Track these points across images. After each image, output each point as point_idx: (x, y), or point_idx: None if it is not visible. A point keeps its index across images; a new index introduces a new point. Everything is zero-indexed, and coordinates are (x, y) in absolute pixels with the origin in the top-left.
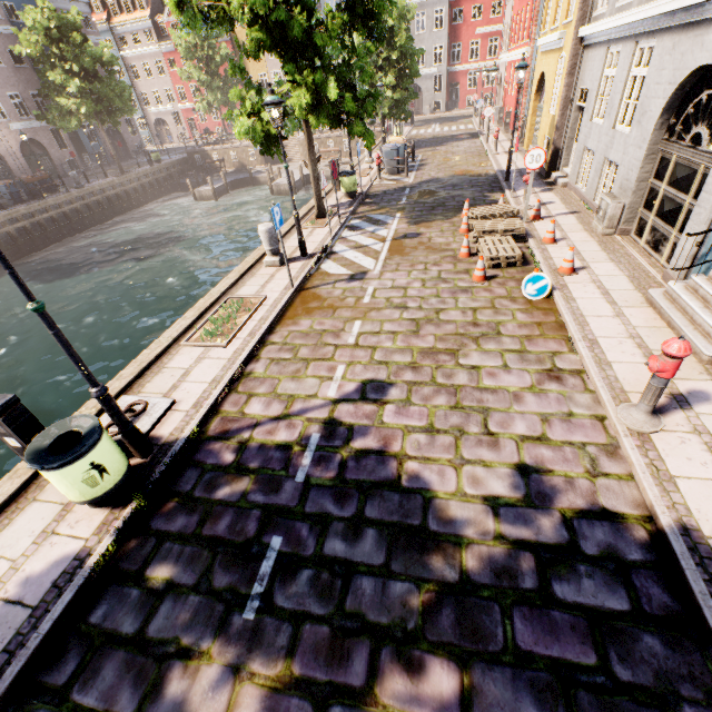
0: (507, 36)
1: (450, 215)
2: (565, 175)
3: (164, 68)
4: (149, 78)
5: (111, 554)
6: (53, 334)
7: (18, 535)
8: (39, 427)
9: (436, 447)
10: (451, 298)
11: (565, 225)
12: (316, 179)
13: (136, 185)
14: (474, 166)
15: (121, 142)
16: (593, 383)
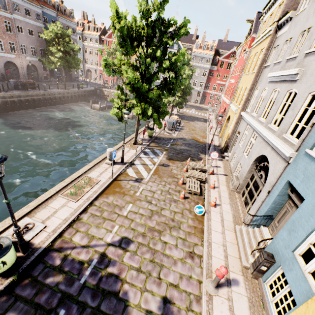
0: (225, 90)
1: (183, 159)
2: (228, 156)
3: (98, 53)
4: (91, 54)
5: None
6: (9, 210)
7: None
8: None
9: (138, 279)
10: (169, 203)
11: (220, 180)
12: (137, 131)
13: (69, 95)
14: (200, 137)
15: (70, 75)
16: (203, 264)
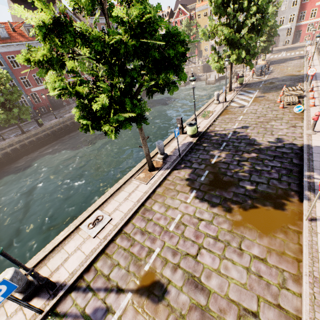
0: None
1: (277, 90)
2: None
3: None
4: None
5: (195, 142)
6: (194, 106)
7: (179, 139)
8: (182, 124)
9: (258, 135)
10: (270, 112)
11: None
12: (231, 79)
13: None
14: (295, 72)
15: None
16: (303, 128)
